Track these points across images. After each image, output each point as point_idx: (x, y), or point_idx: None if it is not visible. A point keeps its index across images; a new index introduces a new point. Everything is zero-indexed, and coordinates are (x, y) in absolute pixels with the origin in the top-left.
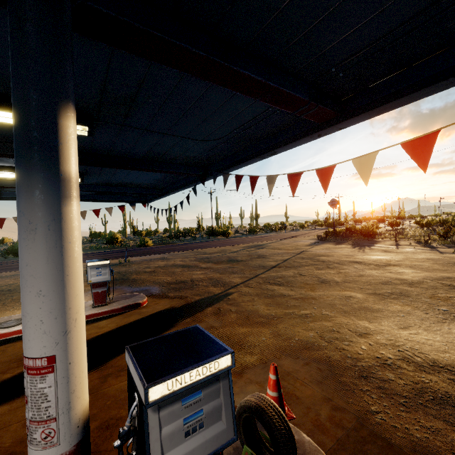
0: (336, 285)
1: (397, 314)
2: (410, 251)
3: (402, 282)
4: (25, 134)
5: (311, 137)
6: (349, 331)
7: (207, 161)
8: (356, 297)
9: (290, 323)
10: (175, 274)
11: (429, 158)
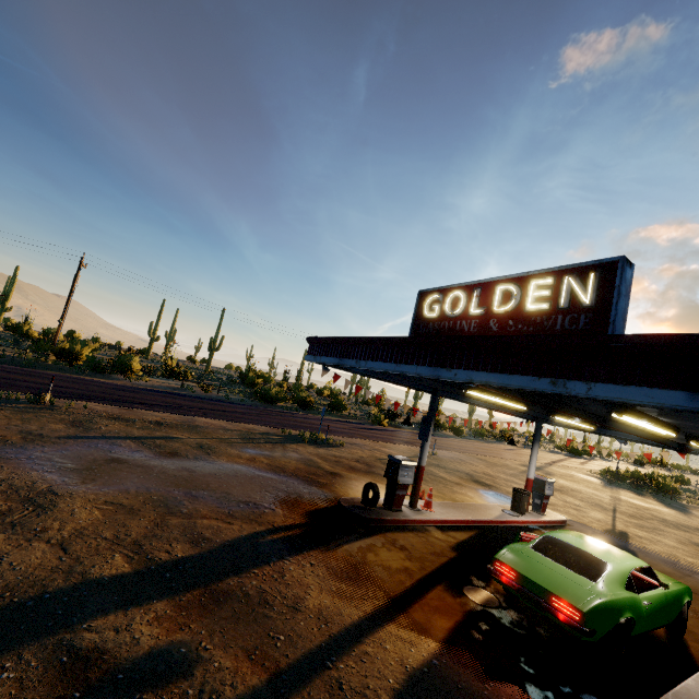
0: None
1: None
2: None
3: None
4: None
5: None
6: None
7: None
8: None
9: None
10: None
11: None
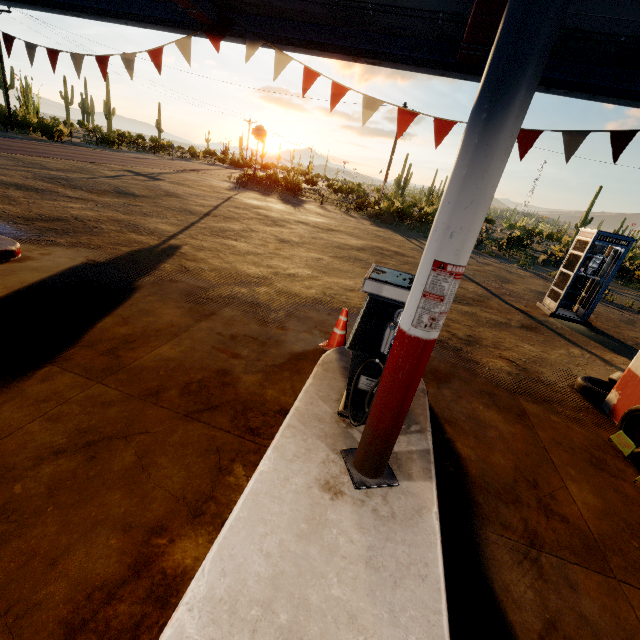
0: (298, 246)
1: (363, 275)
2: (339, 218)
3: (351, 248)
4: (551, 45)
5: (435, 72)
6: (340, 288)
7: (245, 4)
8: (325, 259)
9: (285, 282)
10: (19, 202)
11: (527, 150)
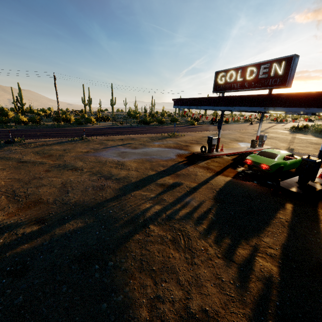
0: None
1: None
2: None
3: None
4: None
5: None
6: None
7: None
8: None
9: None
10: None
11: None
